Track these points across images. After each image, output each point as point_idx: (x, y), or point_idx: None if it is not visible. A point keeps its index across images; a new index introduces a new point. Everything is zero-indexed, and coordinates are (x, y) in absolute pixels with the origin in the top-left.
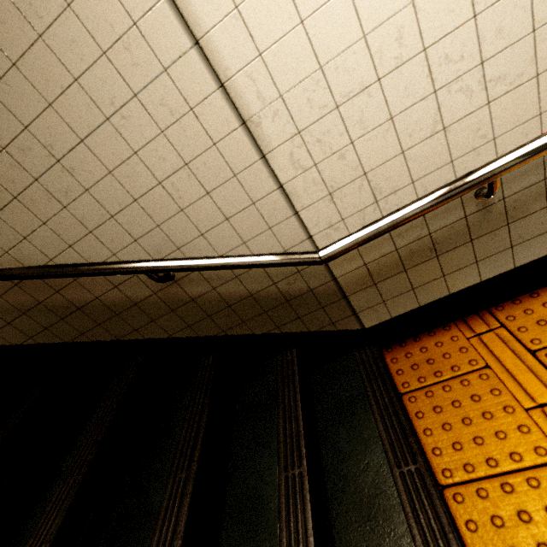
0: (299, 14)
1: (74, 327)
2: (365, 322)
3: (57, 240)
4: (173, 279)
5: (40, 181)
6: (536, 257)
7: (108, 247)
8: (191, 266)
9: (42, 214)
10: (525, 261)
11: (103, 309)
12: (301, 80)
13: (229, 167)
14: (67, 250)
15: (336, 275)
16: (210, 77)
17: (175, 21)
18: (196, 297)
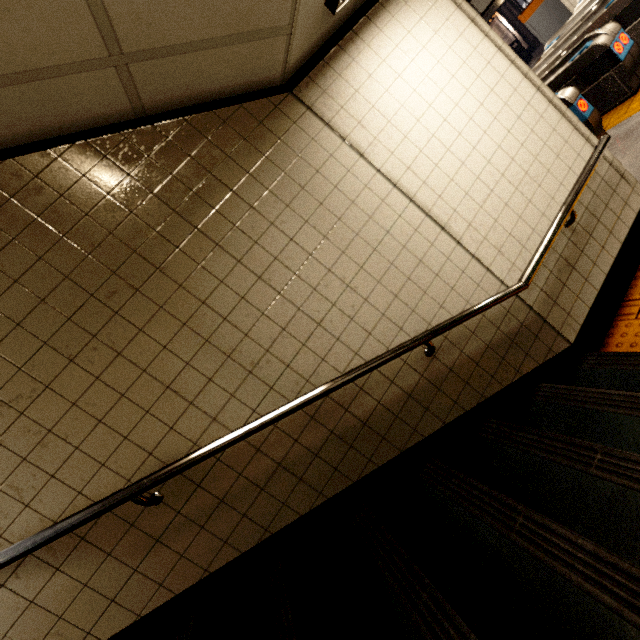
0: (449, 178)
1: (361, 453)
2: (568, 338)
3: (346, 351)
4: (432, 355)
5: (336, 305)
6: (618, 249)
7: (382, 343)
8: (456, 320)
9: (336, 332)
10: (615, 254)
11: (385, 415)
12: (460, 201)
13: (443, 254)
14: (353, 359)
15: (530, 305)
16: (420, 213)
17: (400, 195)
18: (451, 366)
